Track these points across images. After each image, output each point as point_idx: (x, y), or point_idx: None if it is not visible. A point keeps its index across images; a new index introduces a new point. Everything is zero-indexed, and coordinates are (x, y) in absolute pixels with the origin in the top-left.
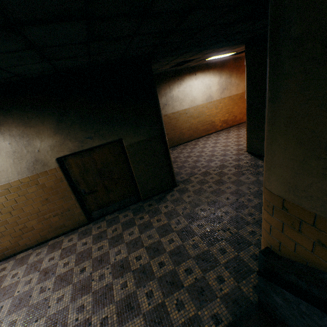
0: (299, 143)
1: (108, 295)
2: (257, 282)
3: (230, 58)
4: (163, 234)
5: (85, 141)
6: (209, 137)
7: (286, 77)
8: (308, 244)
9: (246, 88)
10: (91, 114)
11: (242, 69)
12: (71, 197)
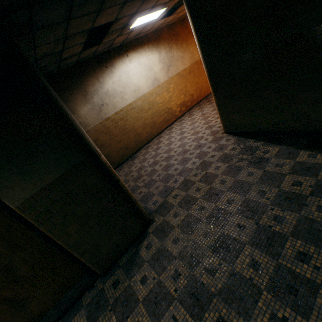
0: None
1: None
2: None
3: (163, 26)
4: None
5: None
6: (171, 128)
7: None
8: None
9: (199, 45)
10: None
11: (181, 37)
12: None
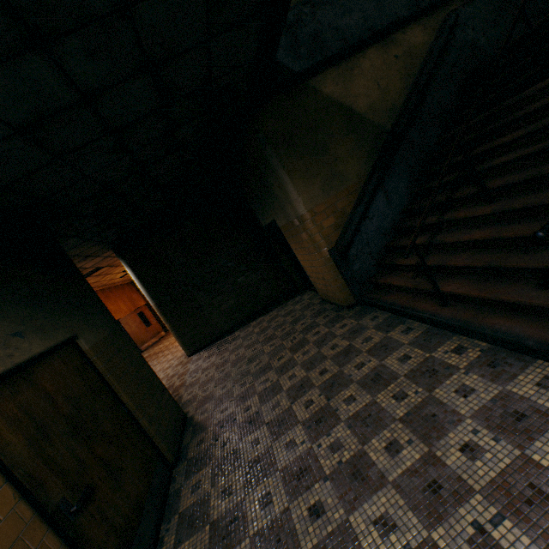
0: (299, 178)
1: (365, 414)
2: (347, 280)
3: None
4: (277, 390)
5: (12, 342)
6: None
7: (279, 156)
8: (333, 219)
9: (143, 285)
10: (2, 284)
11: None
12: (46, 548)
